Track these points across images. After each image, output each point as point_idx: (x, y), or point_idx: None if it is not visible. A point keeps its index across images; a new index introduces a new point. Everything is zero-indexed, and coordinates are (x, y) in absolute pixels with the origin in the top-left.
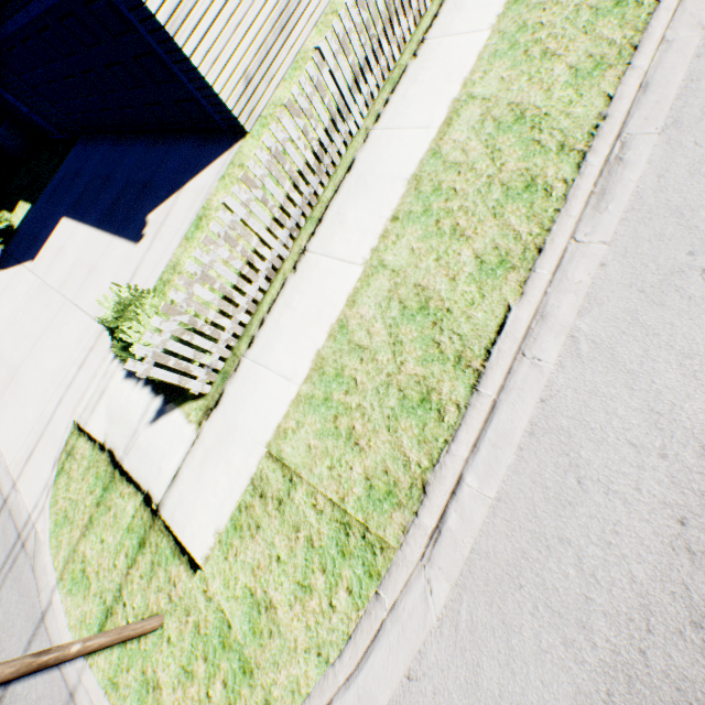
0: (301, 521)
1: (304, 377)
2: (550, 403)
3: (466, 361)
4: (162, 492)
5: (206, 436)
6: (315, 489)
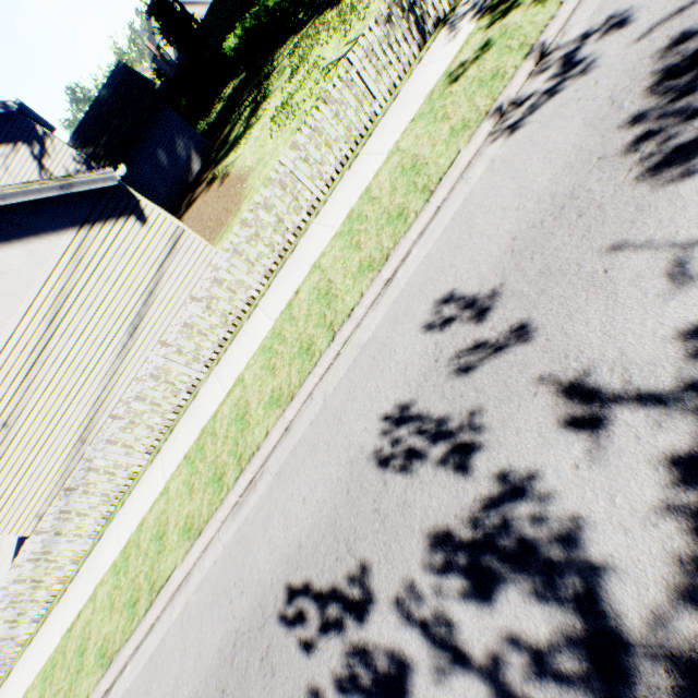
0: None
1: None
2: None
3: None
4: None
5: None
6: None
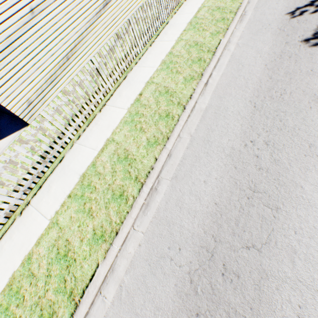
0: None
1: (2, 289)
2: None
3: (74, 296)
4: None
5: None
6: None
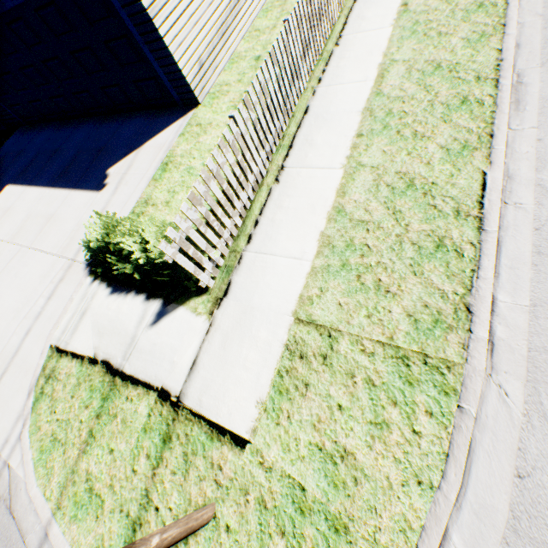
0: (353, 367)
1: (314, 253)
2: (543, 230)
3: (464, 213)
4: (180, 384)
5: (221, 322)
6: (358, 337)
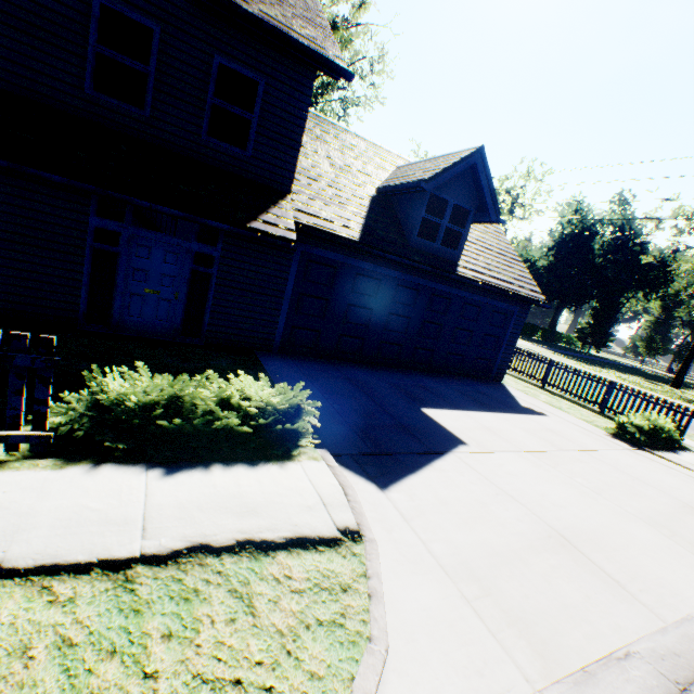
0: None
1: None
2: None
3: None
4: None
5: None
6: None
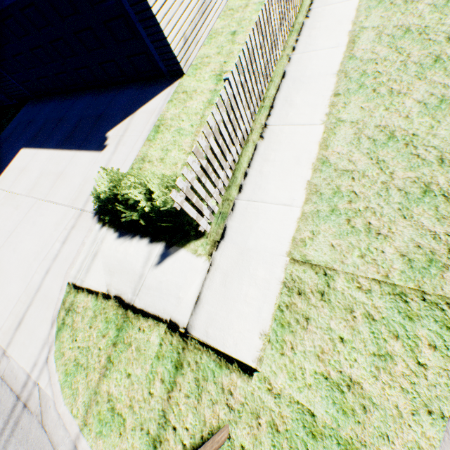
0: (351, 303)
1: (303, 200)
2: None
3: (448, 160)
4: (187, 317)
5: (220, 262)
6: (354, 275)
